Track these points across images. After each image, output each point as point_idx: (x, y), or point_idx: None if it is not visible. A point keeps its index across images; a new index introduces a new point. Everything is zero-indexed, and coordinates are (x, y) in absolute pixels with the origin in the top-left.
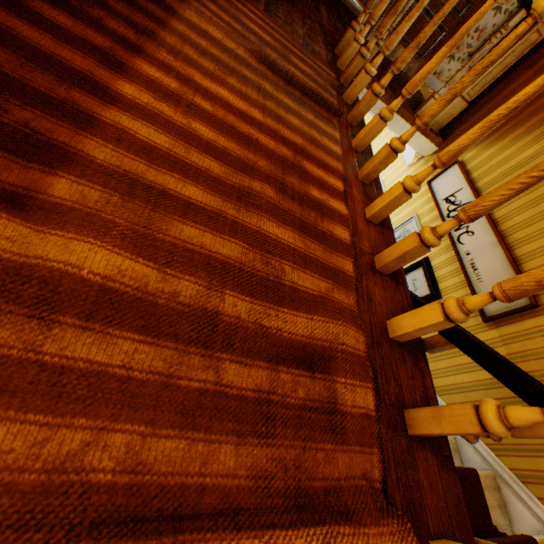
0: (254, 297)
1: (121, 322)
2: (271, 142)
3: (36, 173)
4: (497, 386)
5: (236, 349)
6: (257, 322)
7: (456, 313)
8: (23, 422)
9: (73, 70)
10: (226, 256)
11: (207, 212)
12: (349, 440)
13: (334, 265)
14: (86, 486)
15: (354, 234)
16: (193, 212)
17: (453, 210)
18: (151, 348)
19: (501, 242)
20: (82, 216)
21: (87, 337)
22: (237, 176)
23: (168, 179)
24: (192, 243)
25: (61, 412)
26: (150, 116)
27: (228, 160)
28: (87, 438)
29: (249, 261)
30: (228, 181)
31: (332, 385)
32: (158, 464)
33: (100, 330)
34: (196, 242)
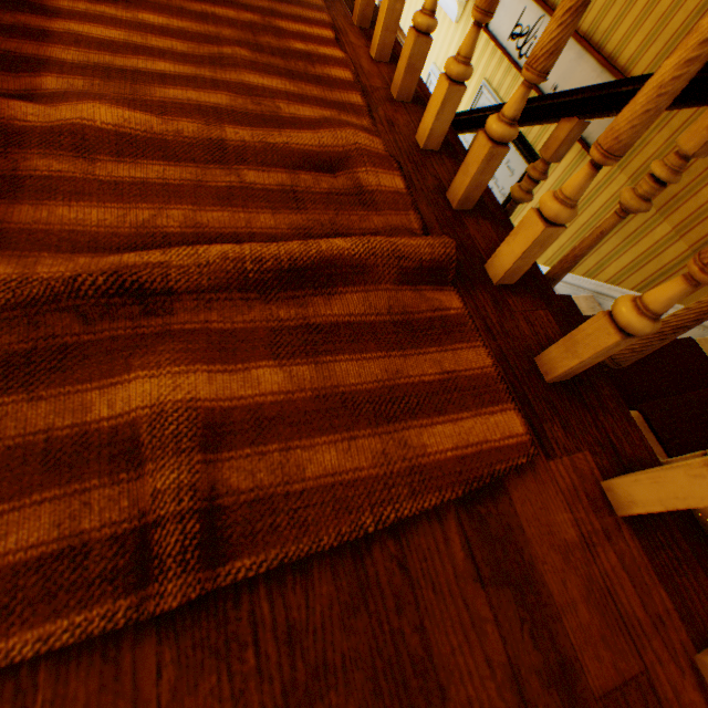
0: (254, 128)
1: (145, 157)
2: (231, 13)
3: (27, 80)
4: (627, 221)
5: (251, 164)
6: (263, 143)
7: (455, 68)
8: (106, 208)
9: (8, 1)
10: (215, 104)
11: (184, 78)
12: (382, 209)
13: (338, 101)
14: (165, 235)
15: (360, 76)
16: (171, 81)
17: (523, 44)
18: (177, 169)
19: (586, 48)
20: (77, 95)
21: (124, 167)
22: (204, 49)
23: (137, 63)
24: (179, 100)
25: (128, 203)
26: (95, 19)
27: (189, 38)
28: (154, 214)
29: (240, 106)
30: (196, 55)
31: (354, 177)
32: (212, 225)
33: (132, 163)
34: (183, 99)
